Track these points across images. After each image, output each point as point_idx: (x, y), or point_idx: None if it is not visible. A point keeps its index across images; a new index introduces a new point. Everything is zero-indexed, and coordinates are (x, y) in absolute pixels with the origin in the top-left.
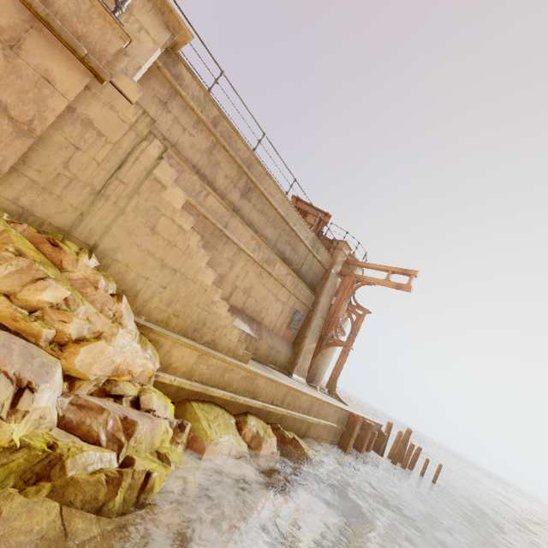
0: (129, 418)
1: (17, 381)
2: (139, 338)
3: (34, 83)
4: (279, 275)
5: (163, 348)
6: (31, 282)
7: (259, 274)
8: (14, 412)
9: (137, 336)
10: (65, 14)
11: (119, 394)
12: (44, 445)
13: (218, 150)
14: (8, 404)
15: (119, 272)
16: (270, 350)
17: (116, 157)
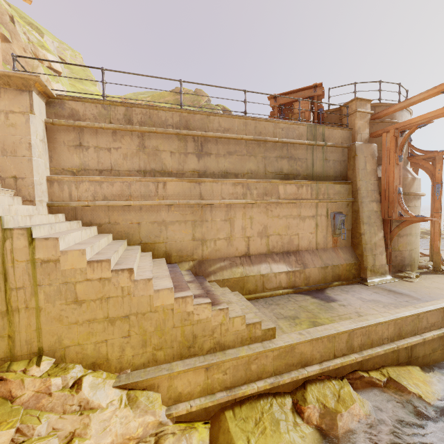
0: None
1: None
2: (127, 398)
3: None
4: (289, 195)
5: (162, 387)
6: None
7: (265, 210)
8: None
9: (124, 397)
10: None
11: None
12: None
13: (148, 138)
14: None
15: (77, 353)
16: (323, 271)
17: None
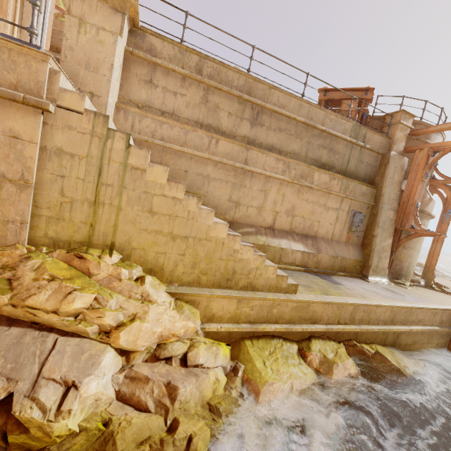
0: (172, 383)
1: (64, 382)
2: (174, 304)
3: (9, 145)
4: (321, 184)
5: (201, 305)
6: (64, 298)
7: (298, 192)
8: (59, 413)
9: (172, 303)
10: None
11: (167, 356)
12: (99, 424)
13: (212, 93)
14: (56, 406)
15: (140, 257)
16: (333, 260)
17: (93, 167)
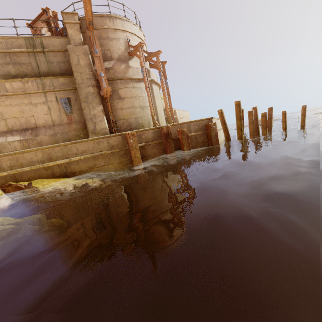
0: None
1: None
2: None
3: None
4: (17, 90)
5: None
6: None
7: None
8: None
9: None
10: None
11: None
12: None
13: None
14: None
15: None
16: (54, 137)
17: None
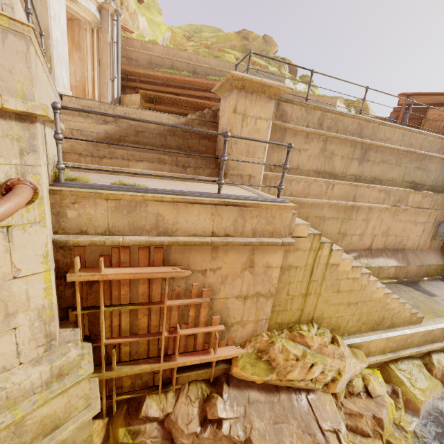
0: (376, 415)
1: (333, 431)
2: (351, 352)
3: (264, 273)
4: (414, 204)
5: (363, 347)
6: (308, 371)
7: (393, 214)
8: None
9: (350, 351)
10: (262, 228)
11: (358, 392)
12: None
13: (329, 142)
14: None
15: (327, 322)
16: (419, 268)
17: (307, 271)
